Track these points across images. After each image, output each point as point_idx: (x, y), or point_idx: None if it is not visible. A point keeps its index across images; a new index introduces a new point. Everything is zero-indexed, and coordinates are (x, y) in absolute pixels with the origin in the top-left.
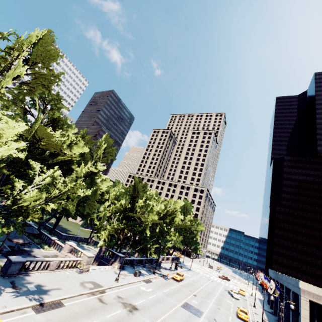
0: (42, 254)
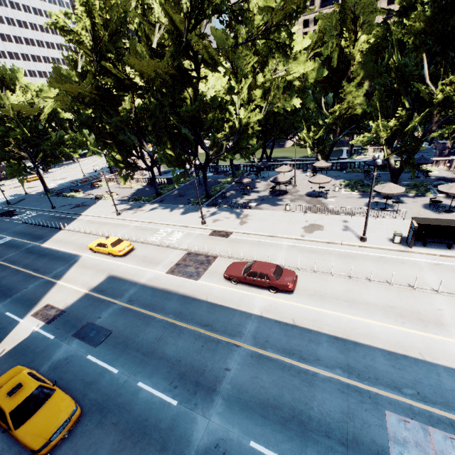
0: (451, 175)
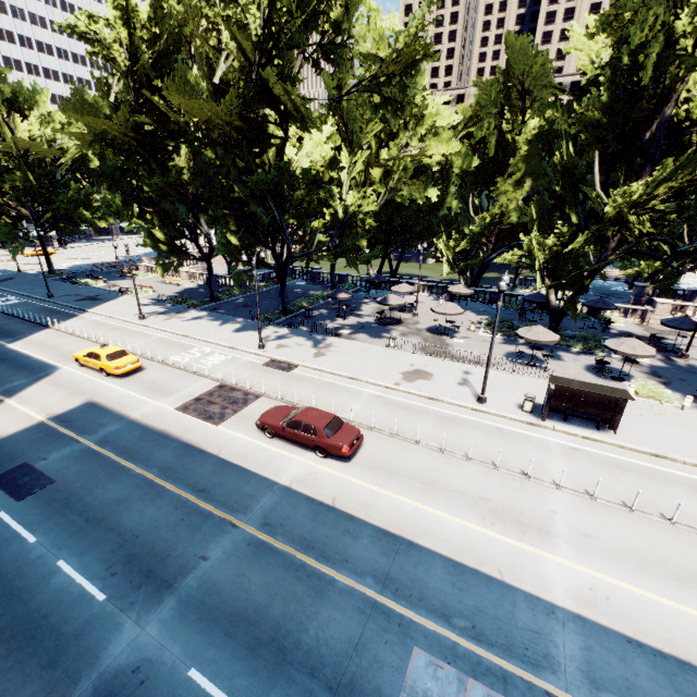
0: (641, 331)
